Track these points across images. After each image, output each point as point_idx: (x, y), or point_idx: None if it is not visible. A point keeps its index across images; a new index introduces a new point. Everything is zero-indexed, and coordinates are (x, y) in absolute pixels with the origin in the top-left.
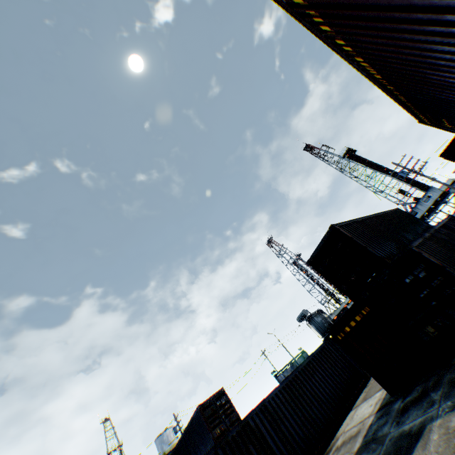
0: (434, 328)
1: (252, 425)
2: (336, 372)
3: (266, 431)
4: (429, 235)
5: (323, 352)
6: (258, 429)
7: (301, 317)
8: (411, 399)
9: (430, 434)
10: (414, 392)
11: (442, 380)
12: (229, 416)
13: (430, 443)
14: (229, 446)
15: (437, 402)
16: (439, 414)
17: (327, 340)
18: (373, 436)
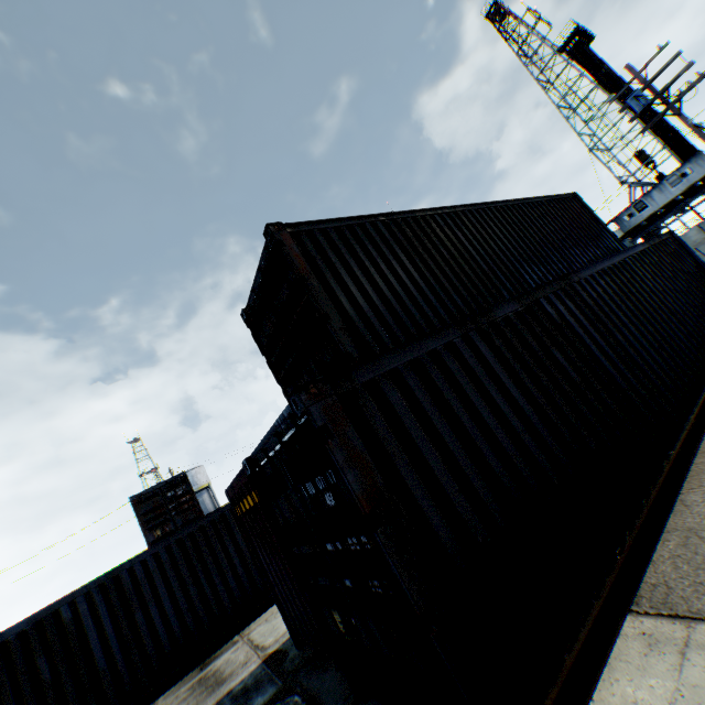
0: (346, 626)
1: (66, 618)
2: None
3: (94, 627)
4: (520, 311)
5: None
6: (77, 625)
7: None
8: None
9: None
10: None
11: None
12: (185, 514)
13: None
14: None
15: None
16: None
17: None
18: None
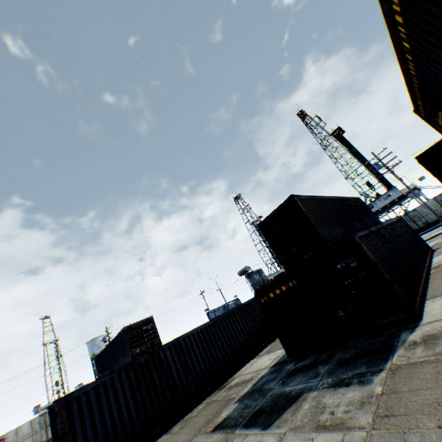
0: (345, 313)
1: (162, 356)
2: (253, 325)
3: (173, 363)
4: (375, 230)
5: (247, 307)
6: (166, 360)
7: (242, 272)
8: (302, 365)
9: (303, 403)
10: (307, 359)
11: (333, 357)
12: (152, 341)
13: (300, 411)
14: (133, 370)
15: (321, 376)
16: (318, 387)
17: (255, 297)
18: (260, 387)
